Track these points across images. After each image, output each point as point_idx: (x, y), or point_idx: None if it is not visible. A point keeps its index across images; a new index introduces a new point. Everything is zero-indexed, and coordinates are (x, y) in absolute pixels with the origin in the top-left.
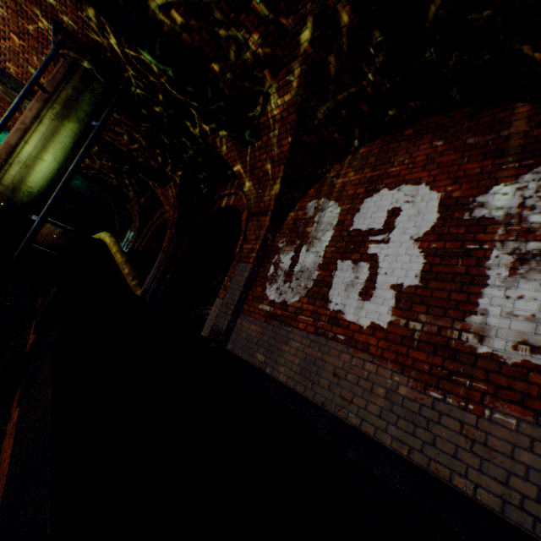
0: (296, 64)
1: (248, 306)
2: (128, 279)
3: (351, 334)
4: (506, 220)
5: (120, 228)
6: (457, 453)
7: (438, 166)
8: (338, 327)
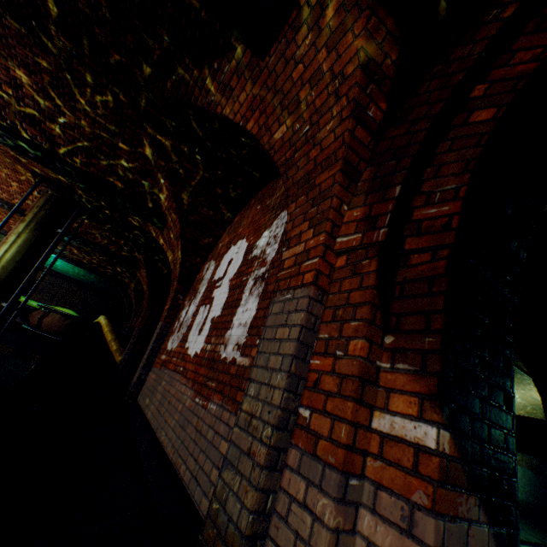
0: (161, 172)
1: (158, 359)
2: (116, 355)
3: (186, 364)
4: (260, 255)
5: (129, 312)
6: (189, 444)
7: (253, 223)
8: (183, 361)
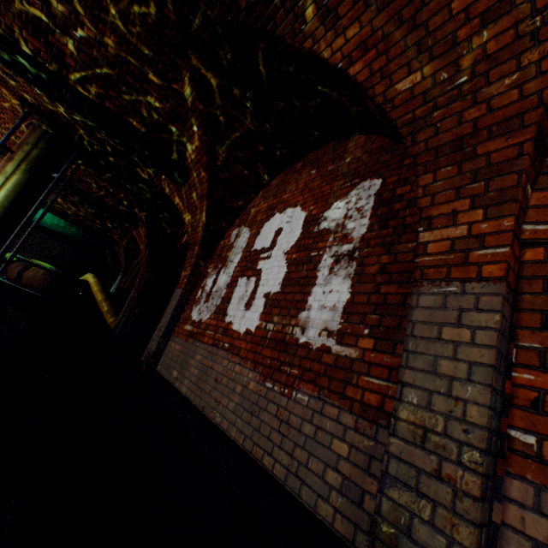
0: (196, 118)
1: (178, 328)
2: (107, 316)
3: (233, 341)
4: (336, 229)
5: (113, 271)
6: (271, 434)
7: (309, 190)
8: (227, 337)
